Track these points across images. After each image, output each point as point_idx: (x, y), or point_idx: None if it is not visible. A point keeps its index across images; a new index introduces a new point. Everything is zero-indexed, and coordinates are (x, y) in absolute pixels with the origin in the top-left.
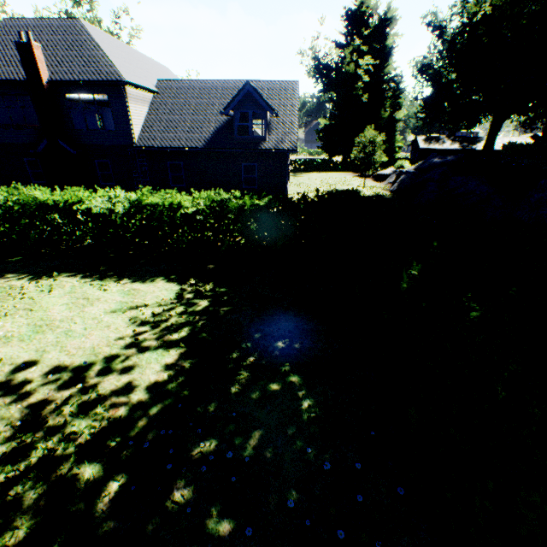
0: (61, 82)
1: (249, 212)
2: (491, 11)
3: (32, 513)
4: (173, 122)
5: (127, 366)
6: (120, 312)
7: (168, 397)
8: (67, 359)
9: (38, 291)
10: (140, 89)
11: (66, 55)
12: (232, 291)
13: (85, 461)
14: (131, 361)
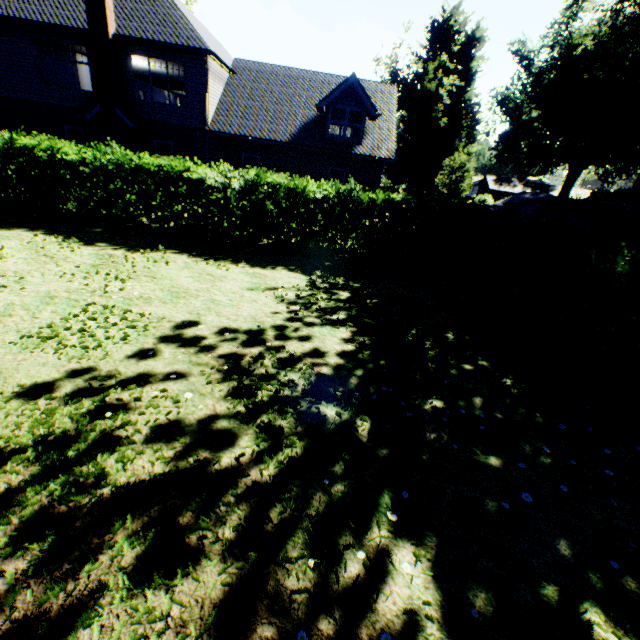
0: (130, 39)
1: (382, 207)
2: (584, 49)
3: (298, 437)
4: (252, 109)
5: (302, 335)
6: (257, 290)
7: (366, 364)
8: (231, 323)
9: (146, 263)
10: (221, 63)
11: (135, 8)
12: (367, 287)
13: (319, 405)
14: (303, 332)
